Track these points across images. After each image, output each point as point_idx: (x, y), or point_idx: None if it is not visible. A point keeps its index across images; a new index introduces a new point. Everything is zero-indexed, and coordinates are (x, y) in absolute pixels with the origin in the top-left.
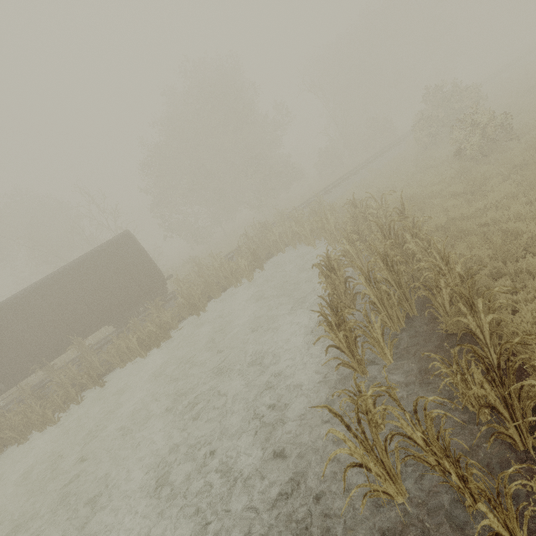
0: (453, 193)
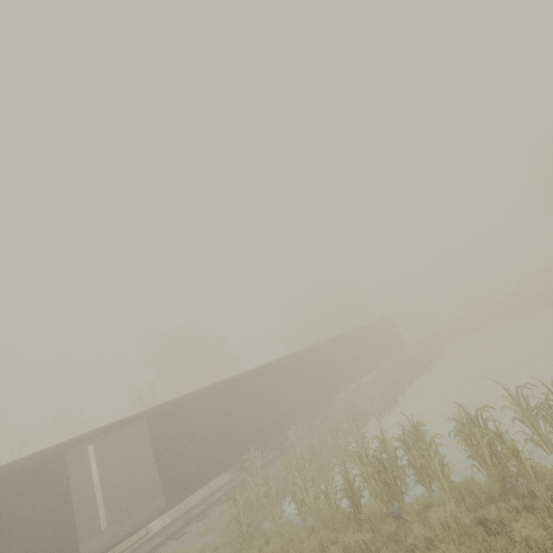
0: None
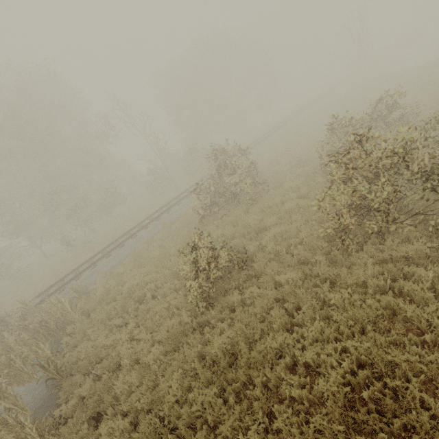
0: (118, 434)
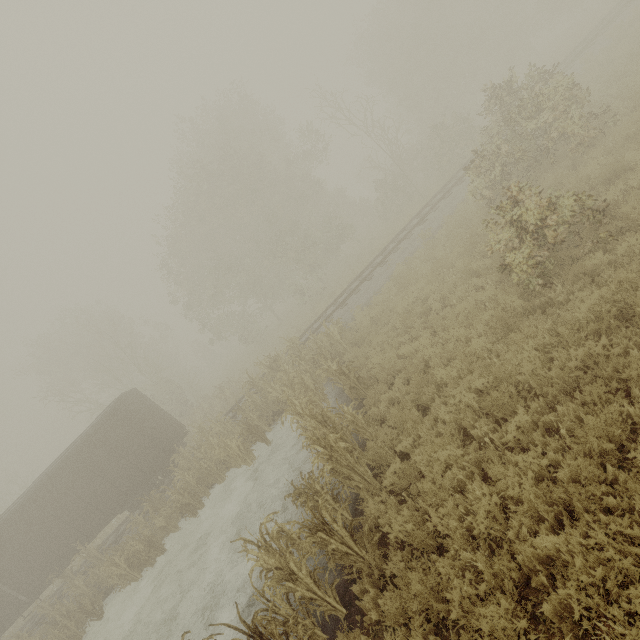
0: (463, 407)
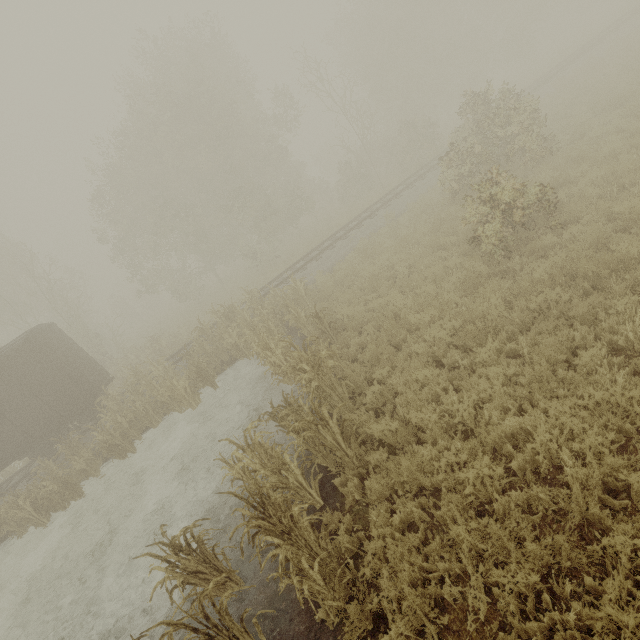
0: (437, 341)
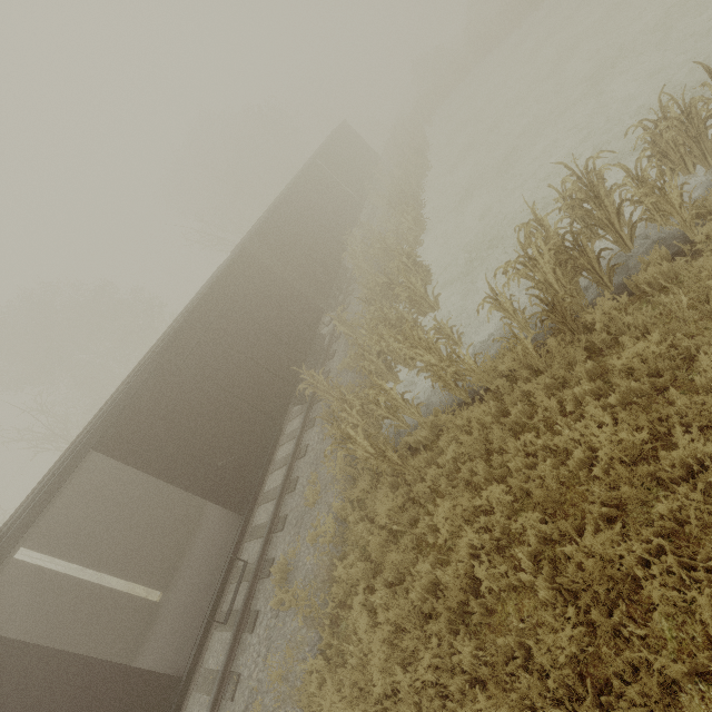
0: None
